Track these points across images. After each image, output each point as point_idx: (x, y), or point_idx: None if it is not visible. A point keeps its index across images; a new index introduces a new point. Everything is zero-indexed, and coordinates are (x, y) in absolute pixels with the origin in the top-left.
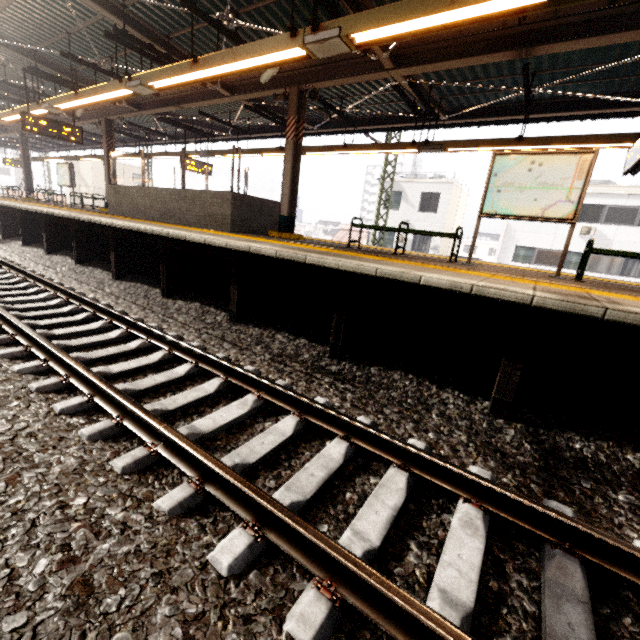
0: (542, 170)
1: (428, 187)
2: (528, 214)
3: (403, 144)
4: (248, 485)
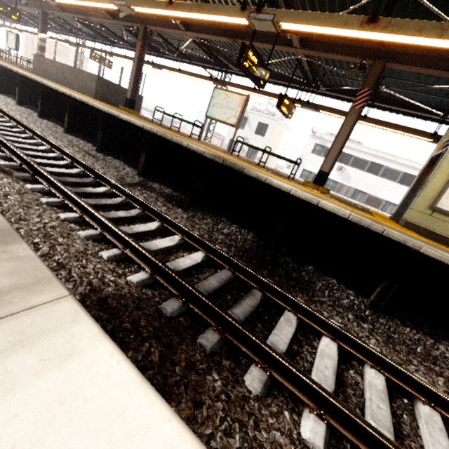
0: (229, 100)
1: (263, 119)
2: (222, 120)
3: (206, 77)
4: (2, 138)
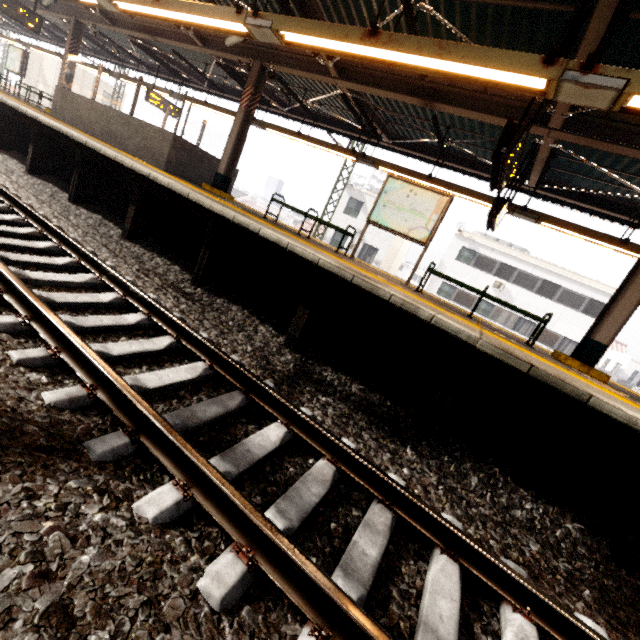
0: (416, 199)
1: None
2: (399, 230)
3: (346, 150)
4: (34, 296)
